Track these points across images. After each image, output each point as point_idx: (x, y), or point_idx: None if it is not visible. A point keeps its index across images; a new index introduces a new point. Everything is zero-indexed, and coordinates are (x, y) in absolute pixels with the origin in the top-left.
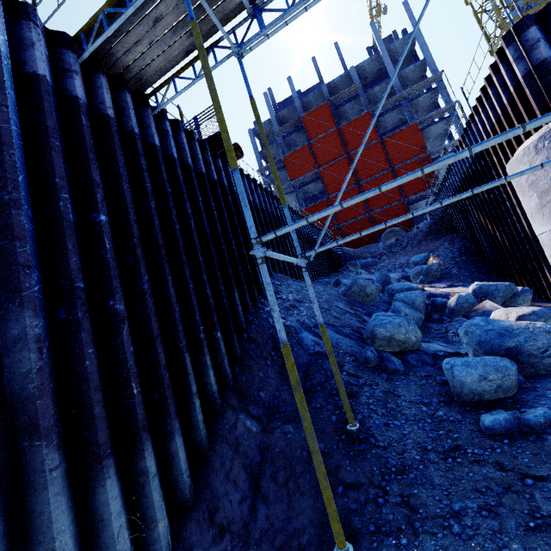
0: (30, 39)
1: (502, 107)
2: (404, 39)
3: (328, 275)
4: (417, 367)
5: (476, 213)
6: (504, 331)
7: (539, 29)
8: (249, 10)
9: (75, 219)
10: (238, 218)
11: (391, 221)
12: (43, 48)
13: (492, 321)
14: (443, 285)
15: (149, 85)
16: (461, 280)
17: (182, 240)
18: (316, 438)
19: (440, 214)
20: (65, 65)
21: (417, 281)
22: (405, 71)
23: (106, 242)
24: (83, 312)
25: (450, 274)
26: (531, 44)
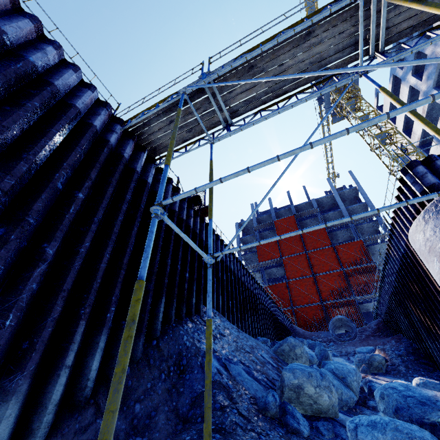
0: (100, 113)
1: (412, 215)
2: (350, 189)
3: (271, 340)
4: (327, 437)
5: (415, 310)
6: (427, 399)
7: (425, 167)
8: (223, 125)
9: (61, 188)
10: (193, 251)
11: (284, 234)
12: (104, 118)
13: (413, 388)
14: (388, 379)
15: (159, 154)
16: (409, 379)
17: (136, 241)
18: (120, 393)
19: (385, 312)
20: (113, 128)
21: (360, 368)
22: (352, 207)
23: (72, 208)
24: (17, 237)
25: (397, 371)
26: (421, 174)
